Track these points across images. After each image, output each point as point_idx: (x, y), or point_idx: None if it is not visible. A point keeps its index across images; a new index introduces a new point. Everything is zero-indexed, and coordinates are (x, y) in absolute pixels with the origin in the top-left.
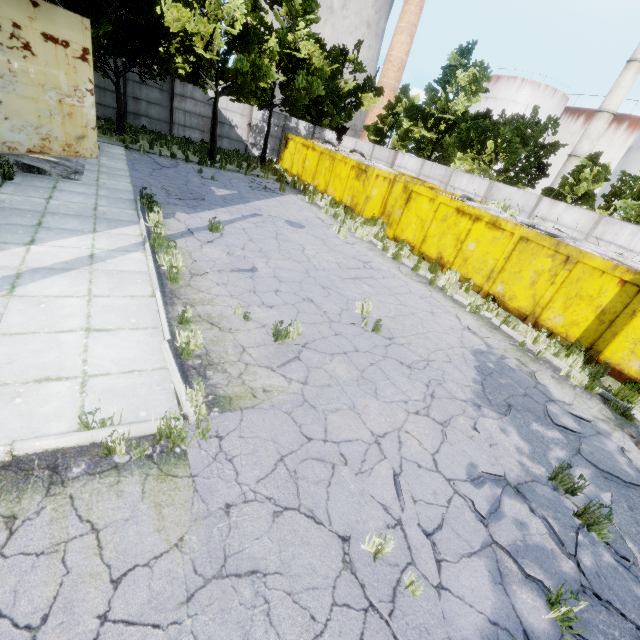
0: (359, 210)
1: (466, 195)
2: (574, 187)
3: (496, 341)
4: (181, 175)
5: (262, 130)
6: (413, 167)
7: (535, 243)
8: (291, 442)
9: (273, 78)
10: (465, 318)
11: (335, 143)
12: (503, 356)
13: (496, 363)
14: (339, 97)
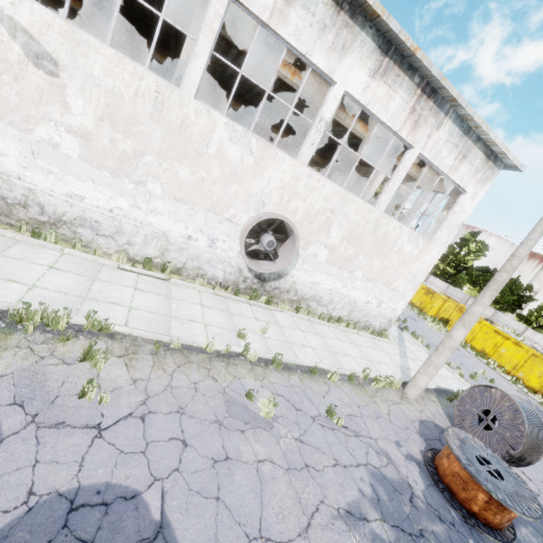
0: (426, 311)
1: (489, 319)
2: (537, 318)
3: (530, 399)
4: None
5: None
6: (441, 286)
7: (540, 358)
8: None
9: None
10: (512, 385)
11: None
12: (536, 405)
13: (536, 407)
14: None
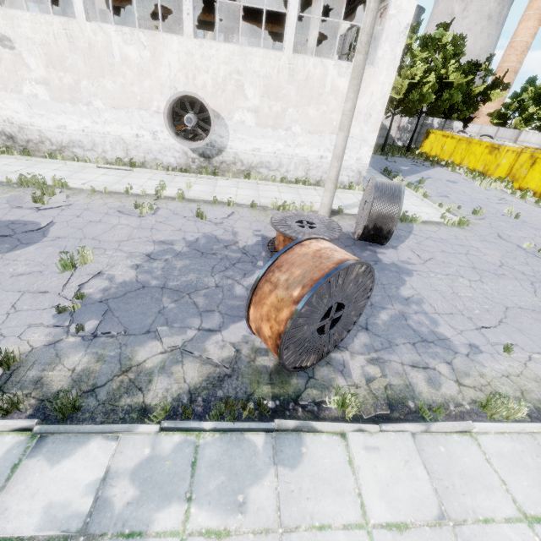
0: (490, 173)
1: None
2: None
3: None
4: (380, 161)
5: (406, 129)
6: (536, 141)
7: None
8: (492, 232)
9: (432, 100)
10: None
11: (460, 130)
12: None
13: None
14: (469, 97)
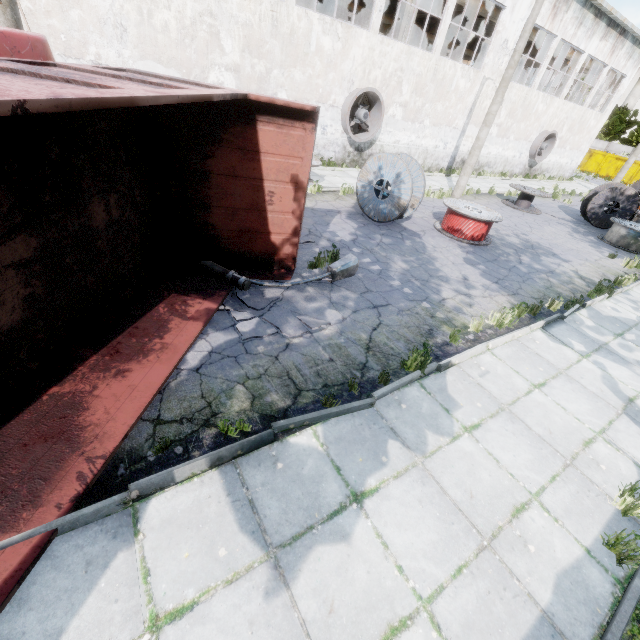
0: None
1: (608, 151)
2: (637, 137)
3: None
4: None
5: None
6: None
7: None
8: None
9: None
10: None
11: None
12: None
13: None
14: None
